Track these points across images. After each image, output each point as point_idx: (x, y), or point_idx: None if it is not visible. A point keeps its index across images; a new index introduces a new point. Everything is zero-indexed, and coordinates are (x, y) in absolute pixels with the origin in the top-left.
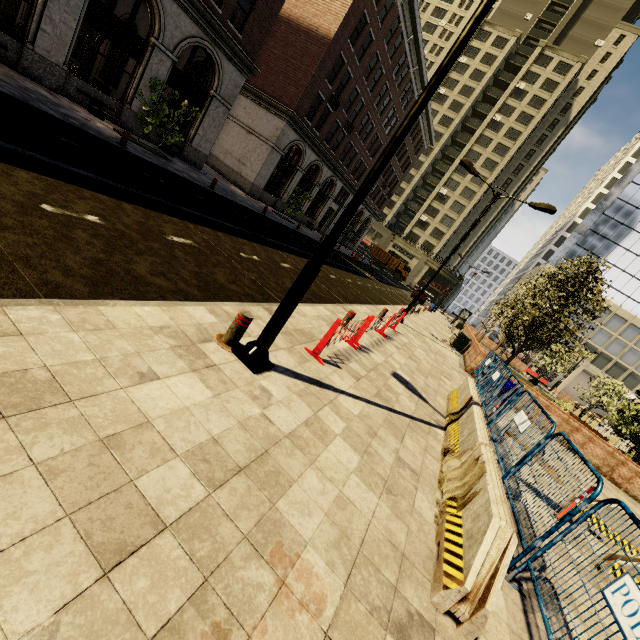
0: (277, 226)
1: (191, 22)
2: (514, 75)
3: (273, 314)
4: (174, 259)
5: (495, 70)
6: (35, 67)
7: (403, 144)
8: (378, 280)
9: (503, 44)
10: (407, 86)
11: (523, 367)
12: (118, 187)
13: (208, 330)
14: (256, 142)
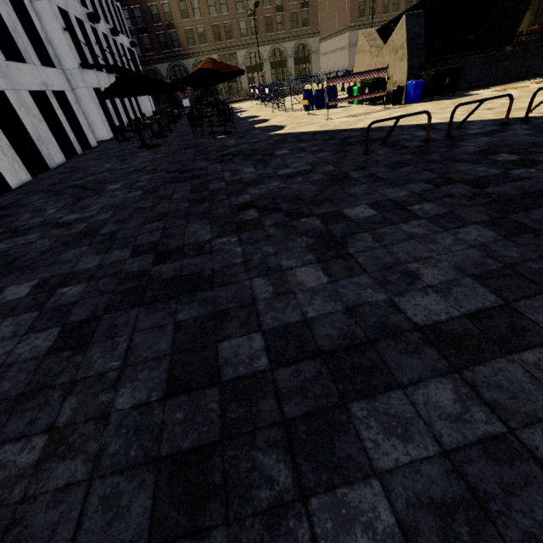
0: None
1: (293, 42)
2: None
3: None
4: None
5: None
6: None
7: None
8: None
9: None
10: None
11: None
12: None
13: None
14: (344, 52)
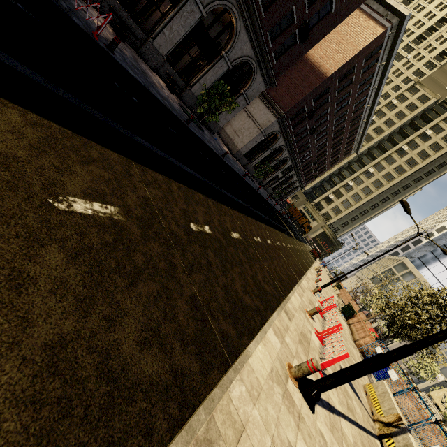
0: (251, 189)
1: (251, 48)
2: (426, 123)
3: (339, 374)
4: (242, 264)
5: (414, 116)
6: (148, 53)
7: (339, 148)
8: (295, 237)
9: (425, 100)
10: (358, 114)
11: (369, 325)
12: (202, 180)
13: (282, 361)
14: (251, 124)
